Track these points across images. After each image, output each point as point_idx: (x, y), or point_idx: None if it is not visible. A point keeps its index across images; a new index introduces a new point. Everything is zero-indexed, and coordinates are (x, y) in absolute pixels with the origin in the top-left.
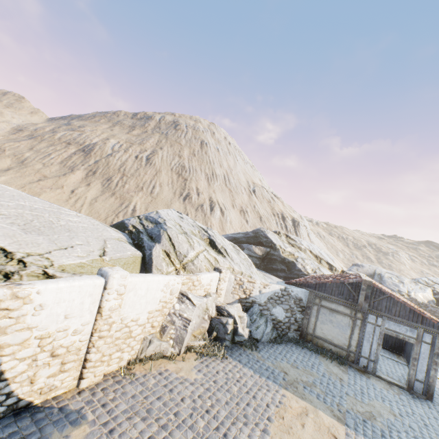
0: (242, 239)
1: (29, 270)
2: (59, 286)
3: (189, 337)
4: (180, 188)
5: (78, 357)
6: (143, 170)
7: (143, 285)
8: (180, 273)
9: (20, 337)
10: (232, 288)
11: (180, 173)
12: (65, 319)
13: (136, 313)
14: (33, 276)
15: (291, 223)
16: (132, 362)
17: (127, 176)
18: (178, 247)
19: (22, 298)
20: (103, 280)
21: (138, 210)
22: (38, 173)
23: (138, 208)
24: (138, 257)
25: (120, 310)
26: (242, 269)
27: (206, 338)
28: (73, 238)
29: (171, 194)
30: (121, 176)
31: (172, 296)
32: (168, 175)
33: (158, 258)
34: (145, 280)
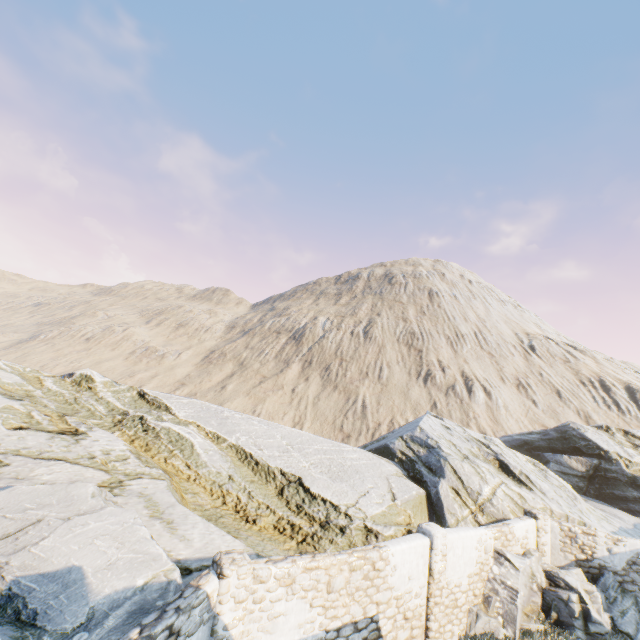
0: (539, 443)
1: (355, 524)
2: (402, 547)
3: (520, 615)
4: (414, 366)
5: (420, 623)
6: (363, 349)
7: (458, 543)
8: (478, 517)
9: (386, 595)
10: (559, 542)
11: (410, 344)
12: (408, 580)
13: (457, 577)
14: (358, 530)
15: (626, 396)
16: (463, 639)
17: (346, 360)
18: (467, 481)
19: (384, 560)
20: (428, 539)
21: (368, 406)
22: (257, 374)
23: (367, 403)
24: (422, 496)
25: (445, 573)
26: (564, 509)
27: (544, 620)
28: (363, 480)
29: (404, 376)
30: (339, 362)
31: (487, 555)
32: (395, 350)
33: (447, 498)
34: (459, 537)
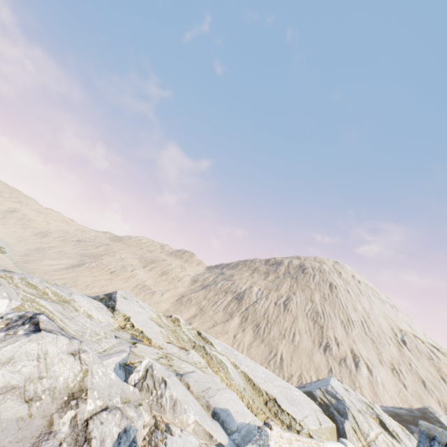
0: (407, 417)
1: (304, 430)
2: (333, 445)
3: None
4: (317, 337)
5: None
6: (282, 316)
7: None
8: None
9: None
10: None
11: (315, 320)
12: None
13: None
14: (305, 434)
15: None
16: None
17: (271, 322)
18: (360, 425)
19: None
20: (344, 446)
21: (284, 360)
22: (211, 319)
23: (284, 357)
24: (334, 428)
25: None
26: None
27: None
28: (304, 409)
29: (310, 343)
30: (265, 322)
31: None
32: (304, 322)
33: (349, 432)
34: None
